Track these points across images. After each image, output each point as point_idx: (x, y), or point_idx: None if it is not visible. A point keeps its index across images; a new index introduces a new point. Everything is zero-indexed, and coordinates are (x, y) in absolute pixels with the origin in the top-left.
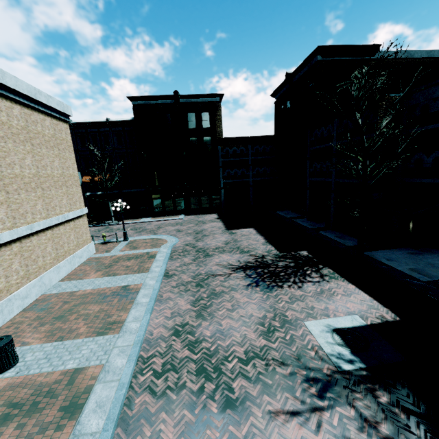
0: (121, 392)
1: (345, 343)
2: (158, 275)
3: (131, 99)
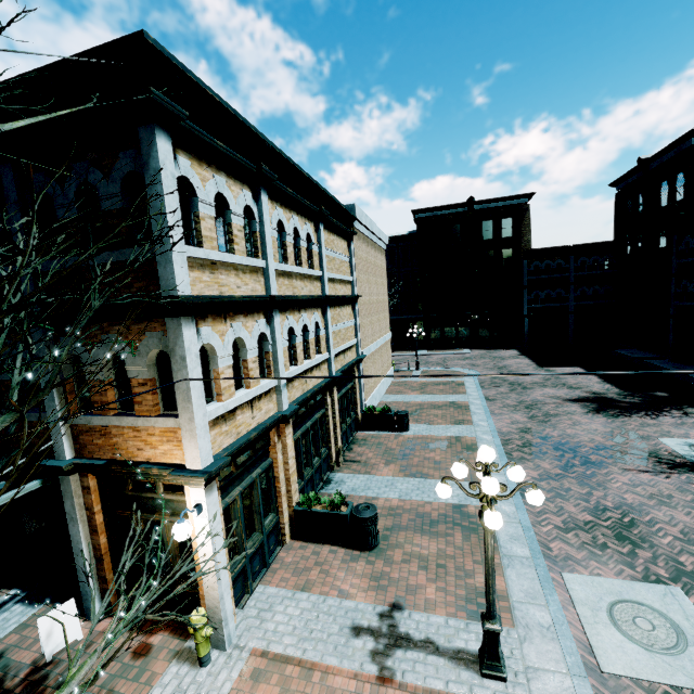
0: (500, 447)
1: None
2: (480, 397)
3: (415, 212)
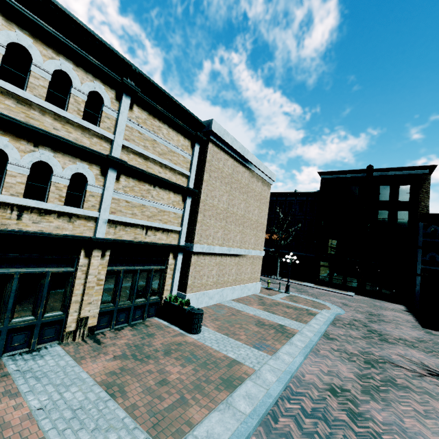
0: (268, 399)
1: None
2: (317, 331)
3: (321, 173)
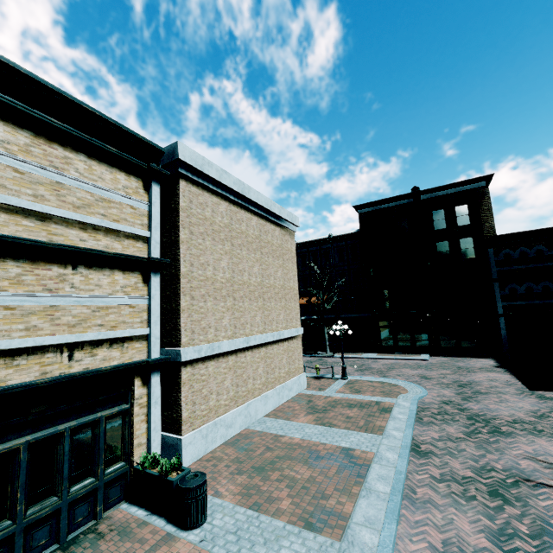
0: None
1: None
2: (401, 445)
3: (357, 208)
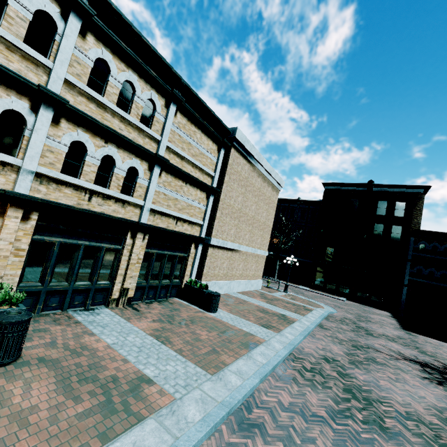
0: (278, 357)
1: None
2: (313, 321)
3: (325, 184)
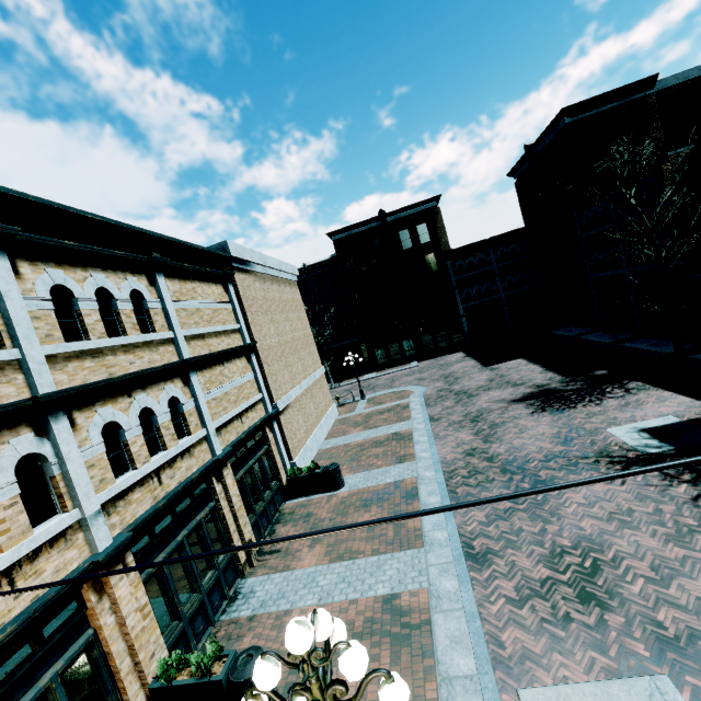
0: (442, 486)
1: (653, 437)
2: (424, 420)
3: (330, 235)
